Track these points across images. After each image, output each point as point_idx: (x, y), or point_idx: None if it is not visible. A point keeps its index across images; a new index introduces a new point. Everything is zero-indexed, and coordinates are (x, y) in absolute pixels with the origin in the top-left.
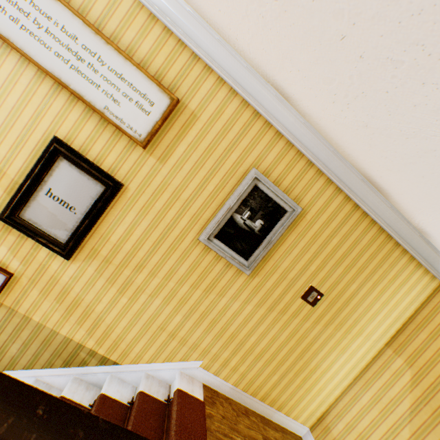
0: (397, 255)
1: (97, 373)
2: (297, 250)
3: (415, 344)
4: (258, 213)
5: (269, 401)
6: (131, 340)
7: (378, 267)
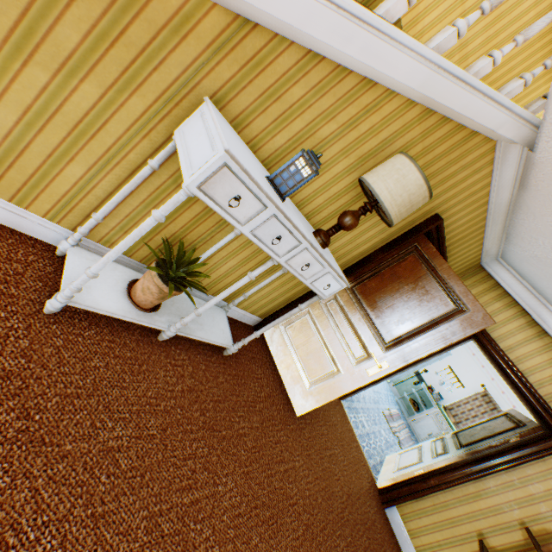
0: None
1: None
2: None
3: None
4: None
5: None
6: (431, 3)
7: None
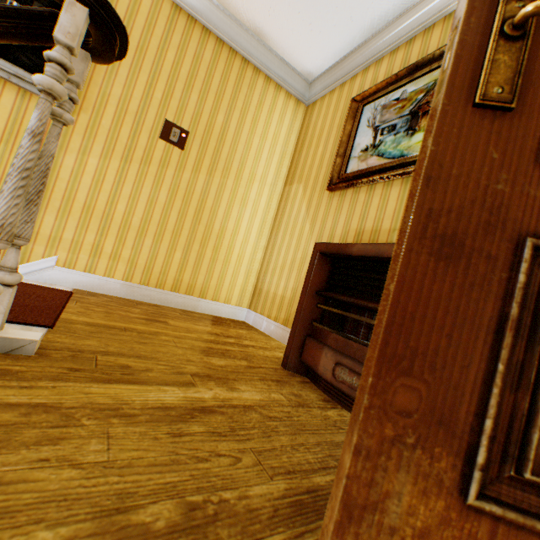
0: (252, 76)
1: None
2: (125, 70)
3: (301, 164)
4: (33, 6)
5: (185, 290)
6: None
7: (238, 92)
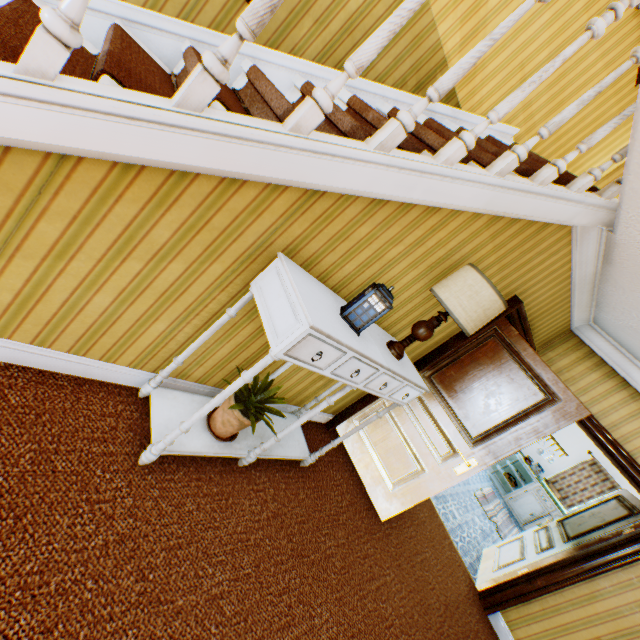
0: None
1: (436, 115)
2: None
3: None
4: None
5: None
6: (488, 75)
7: None
